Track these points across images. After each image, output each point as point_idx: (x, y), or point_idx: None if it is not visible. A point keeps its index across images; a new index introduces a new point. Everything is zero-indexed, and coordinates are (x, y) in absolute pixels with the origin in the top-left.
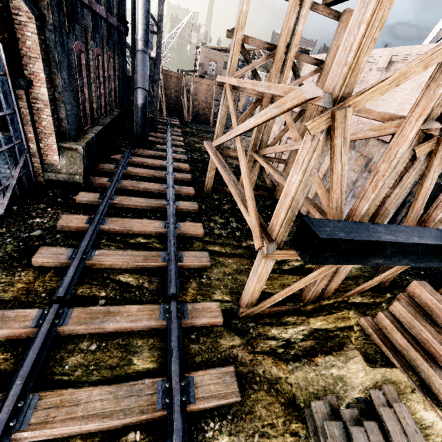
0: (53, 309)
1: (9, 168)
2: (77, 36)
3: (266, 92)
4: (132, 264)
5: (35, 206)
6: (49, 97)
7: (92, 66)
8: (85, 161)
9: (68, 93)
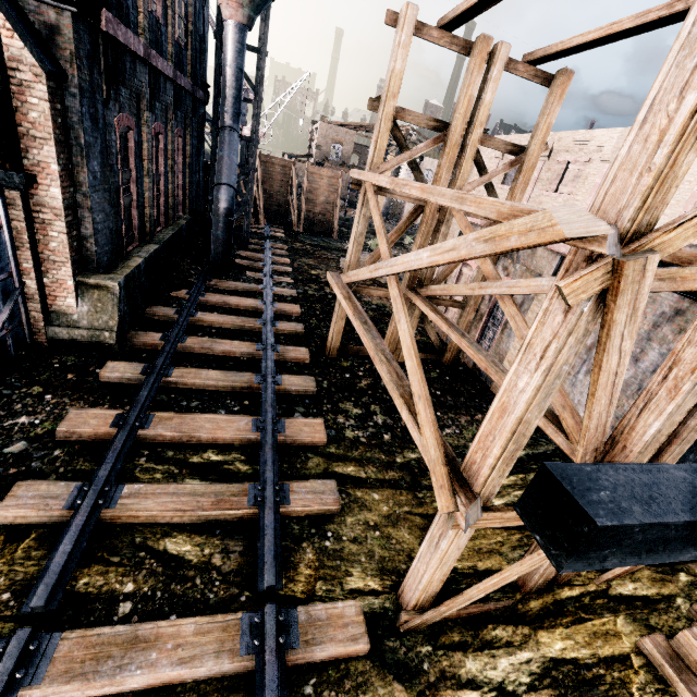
0: (16, 643)
1: None
2: (122, 105)
3: (454, 207)
4: (193, 514)
5: (23, 390)
6: (64, 202)
7: (147, 151)
8: (123, 306)
9: (100, 195)
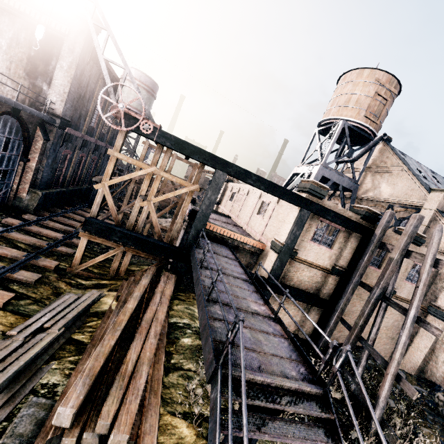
0: None
1: None
2: (68, 148)
3: None
4: (29, 241)
5: None
6: (35, 168)
7: (74, 161)
8: (41, 201)
9: (48, 168)
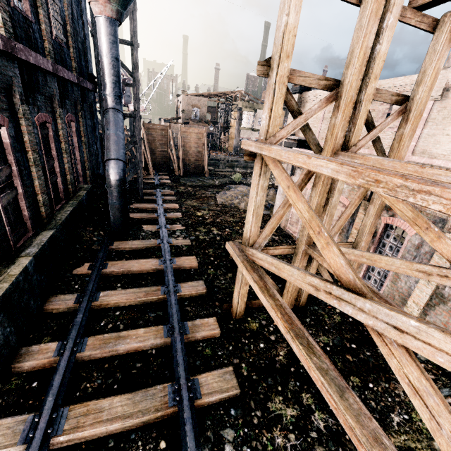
0: None
1: None
2: None
3: None
4: None
5: None
6: None
7: (29, 142)
8: (3, 330)
9: None
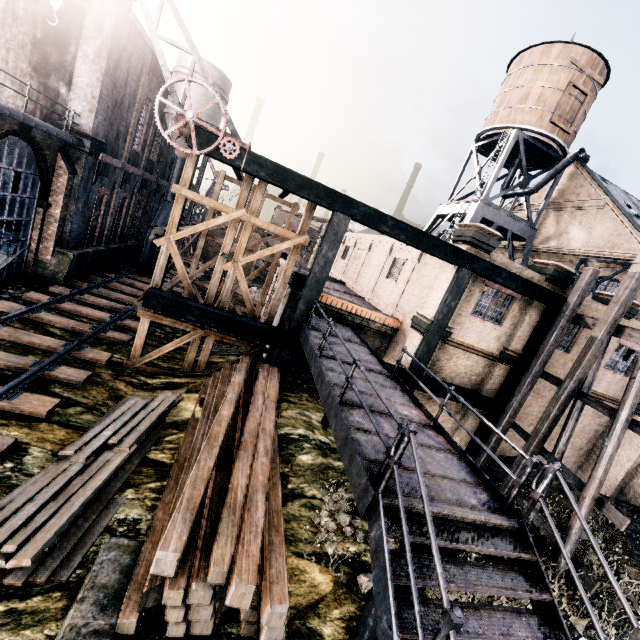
0: None
1: (8, 254)
2: (103, 185)
3: None
4: (65, 324)
5: (14, 284)
6: (60, 216)
7: (114, 204)
8: (73, 266)
9: (79, 217)
